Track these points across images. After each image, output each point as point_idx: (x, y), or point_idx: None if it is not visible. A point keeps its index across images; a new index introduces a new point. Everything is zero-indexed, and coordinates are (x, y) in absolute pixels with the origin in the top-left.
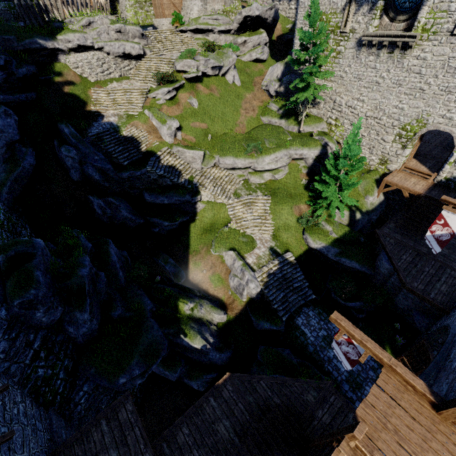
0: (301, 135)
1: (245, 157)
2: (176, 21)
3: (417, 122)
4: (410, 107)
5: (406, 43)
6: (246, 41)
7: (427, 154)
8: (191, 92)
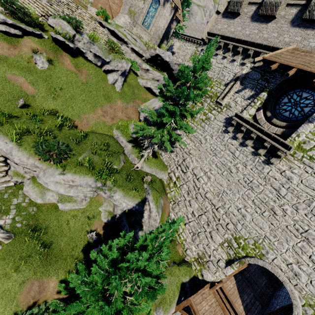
0: (134, 171)
1: (32, 153)
2: (102, 15)
3: (254, 244)
4: (252, 221)
5: (275, 148)
6: (149, 71)
7: (245, 269)
8: (47, 52)
